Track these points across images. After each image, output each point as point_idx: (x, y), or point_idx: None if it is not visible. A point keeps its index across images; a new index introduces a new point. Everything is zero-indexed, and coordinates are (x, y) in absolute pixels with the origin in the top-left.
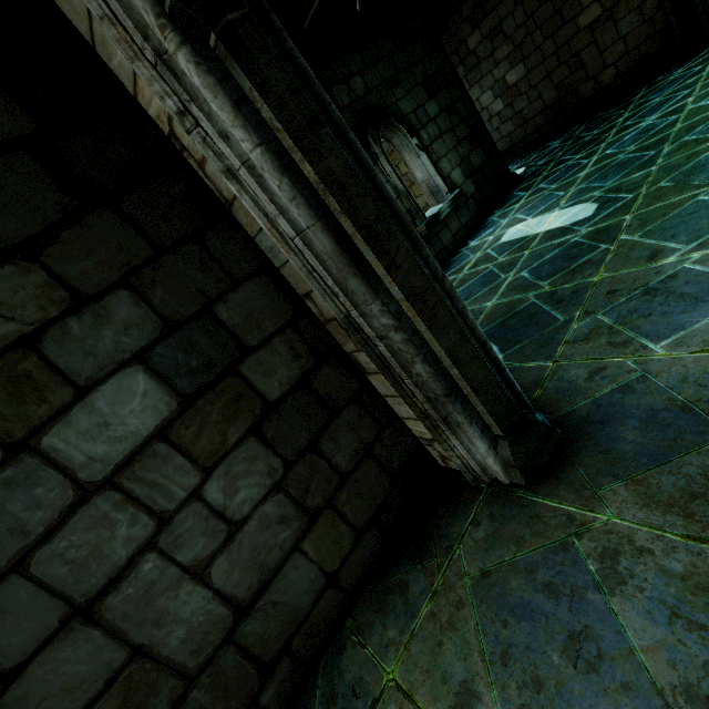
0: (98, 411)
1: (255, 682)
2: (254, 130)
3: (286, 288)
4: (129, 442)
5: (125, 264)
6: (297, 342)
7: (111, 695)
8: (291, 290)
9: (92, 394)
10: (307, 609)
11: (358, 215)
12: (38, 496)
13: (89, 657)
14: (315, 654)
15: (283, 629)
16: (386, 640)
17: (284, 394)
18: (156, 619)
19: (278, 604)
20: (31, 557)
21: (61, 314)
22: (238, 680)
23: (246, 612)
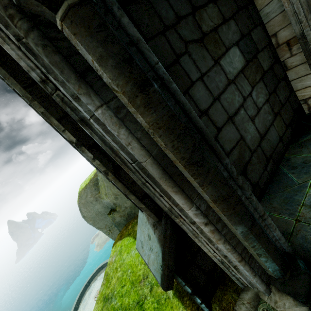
0: (230, 57)
1: (265, 162)
2: None
3: (266, 32)
4: (236, 70)
5: (232, 11)
6: (269, 52)
7: (237, 147)
8: (267, 33)
9: (229, 51)
10: (275, 146)
11: None
12: (220, 79)
13: (232, 133)
14: (277, 162)
15: (270, 149)
16: None
17: (267, 70)
18: (244, 130)
19: (269, 140)
20: (220, 97)
21: (221, 23)
22: (262, 159)
23: (262, 138)
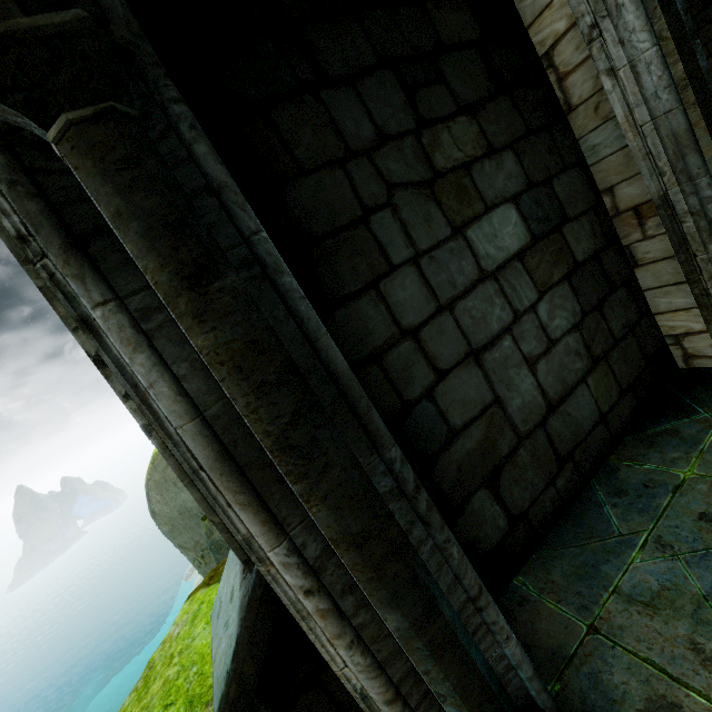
0: (492, 225)
1: (554, 467)
2: (653, 35)
3: (592, 182)
4: (504, 253)
5: (512, 135)
6: (595, 225)
7: (482, 421)
8: (594, 185)
9: (491, 213)
10: (586, 432)
11: (709, 106)
12: (462, 266)
13: (475, 387)
14: (588, 470)
15: (571, 438)
16: (669, 459)
17: (584, 260)
18: (507, 384)
19: (570, 416)
20: (455, 305)
21: (482, 155)
22: (545, 459)
23: (552, 410)
